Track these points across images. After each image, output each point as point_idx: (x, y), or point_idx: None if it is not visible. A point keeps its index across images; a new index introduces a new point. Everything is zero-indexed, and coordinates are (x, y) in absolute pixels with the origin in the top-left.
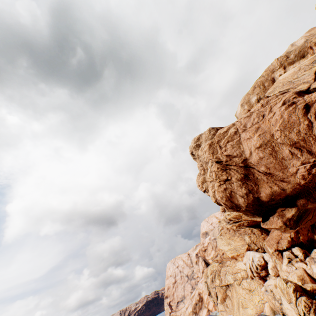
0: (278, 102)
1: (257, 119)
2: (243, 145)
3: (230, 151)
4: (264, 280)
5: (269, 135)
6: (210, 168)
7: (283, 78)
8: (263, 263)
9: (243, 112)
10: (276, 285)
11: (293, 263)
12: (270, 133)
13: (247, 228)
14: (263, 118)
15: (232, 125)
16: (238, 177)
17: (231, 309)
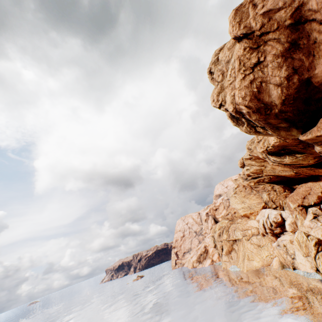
0: None
1: None
2: None
3: (272, 2)
4: (278, 237)
5: None
6: (232, 65)
7: None
8: (280, 220)
9: None
10: (291, 241)
11: (319, 220)
12: None
13: (267, 185)
14: None
15: None
16: (278, 50)
17: (236, 261)
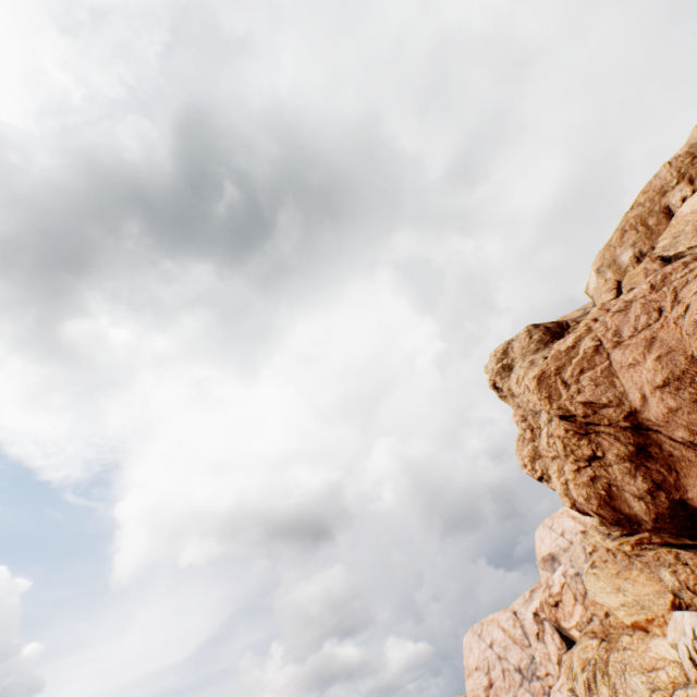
0: (691, 279)
1: (646, 317)
2: (620, 379)
3: (590, 393)
4: None
5: (683, 358)
6: (547, 427)
7: (692, 210)
8: None
9: (604, 287)
10: None
11: None
12: (686, 352)
13: (663, 550)
14: (661, 316)
15: (586, 332)
16: (620, 451)
17: None
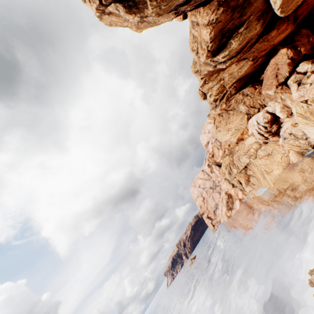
0: None
1: None
2: None
3: None
4: (279, 134)
5: None
6: None
7: None
8: (270, 117)
9: None
10: (293, 124)
11: (305, 82)
12: None
13: (237, 95)
14: None
15: None
16: None
17: (258, 183)
